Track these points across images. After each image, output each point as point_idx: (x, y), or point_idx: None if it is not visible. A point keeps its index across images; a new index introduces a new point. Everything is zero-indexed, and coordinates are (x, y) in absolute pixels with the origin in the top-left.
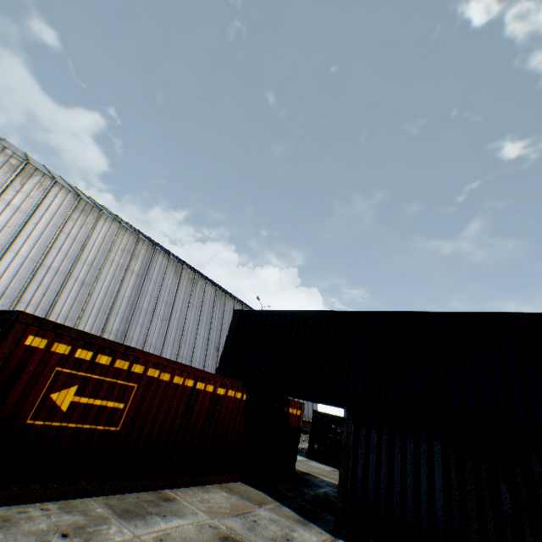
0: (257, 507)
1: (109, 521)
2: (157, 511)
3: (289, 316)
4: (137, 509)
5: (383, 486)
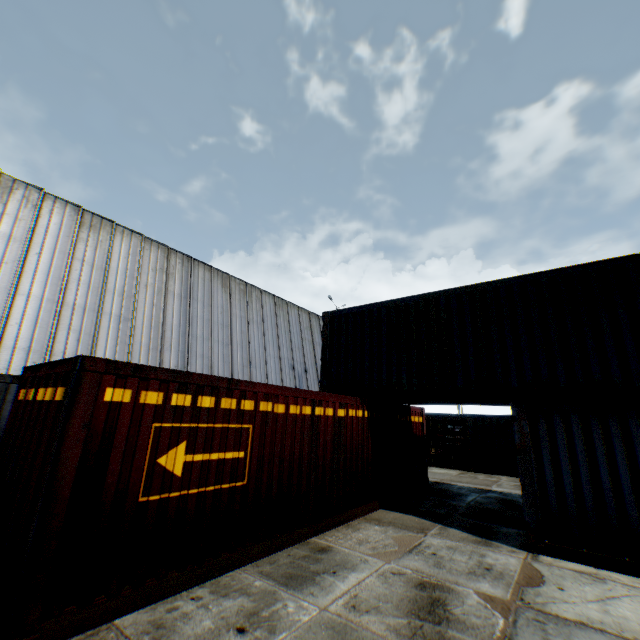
0: (424, 536)
1: (279, 596)
2: (324, 569)
3: (401, 305)
4: (299, 572)
5: (586, 487)
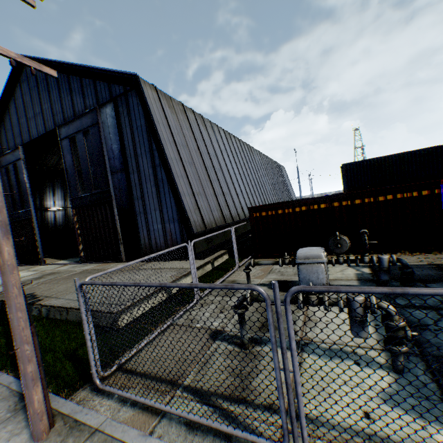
0: None
1: None
2: None
3: (374, 160)
4: None
5: None
